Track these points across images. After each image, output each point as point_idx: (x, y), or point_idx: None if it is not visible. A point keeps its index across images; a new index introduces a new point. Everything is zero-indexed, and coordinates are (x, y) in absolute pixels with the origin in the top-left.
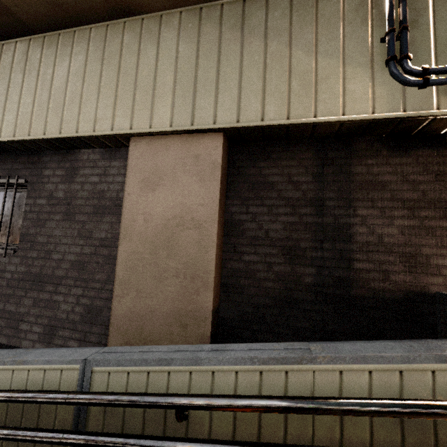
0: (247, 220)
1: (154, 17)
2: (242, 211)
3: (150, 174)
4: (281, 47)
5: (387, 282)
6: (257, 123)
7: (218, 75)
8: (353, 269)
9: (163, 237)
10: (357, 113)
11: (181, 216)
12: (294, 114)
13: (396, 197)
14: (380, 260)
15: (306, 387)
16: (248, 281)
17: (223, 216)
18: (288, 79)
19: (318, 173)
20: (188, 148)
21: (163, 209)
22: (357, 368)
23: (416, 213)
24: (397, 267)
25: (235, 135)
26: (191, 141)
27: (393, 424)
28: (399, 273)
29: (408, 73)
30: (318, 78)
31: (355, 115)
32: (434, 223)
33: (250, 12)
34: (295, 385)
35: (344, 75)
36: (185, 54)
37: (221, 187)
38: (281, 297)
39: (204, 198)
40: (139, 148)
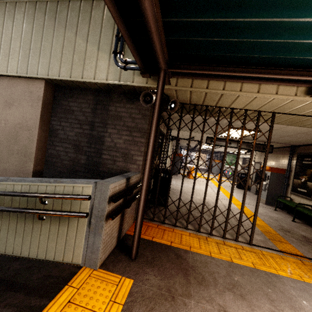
0: (60, 129)
1: (12, 3)
2: (58, 124)
3: (8, 99)
4: (72, 35)
5: (114, 165)
6: (57, 77)
7: (41, 46)
8: (102, 158)
9: (13, 133)
10: (100, 79)
11: (22, 123)
12: (73, 75)
13: (125, 125)
14: (113, 155)
15: (4, 189)
16: (57, 160)
17: (47, 125)
18: (73, 55)
19: (94, 108)
20: (27, 86)
21: (13, 118)
22: (18, 184)
23: (132, 134)
24: (119, 159)
25: (53, 82)
26: (29, 83)
27: (25, 202)
28: (120, 162)
29: (120, 61)
30: (87, 56)
31: (99, 80)
32: (138, 139)
33: (60, 9)
34: (1, 189)
35: (98, 57)
36: (26, 30)
37: (43, 110)
38: (70, 169)
39: (32, 115)
40: (4, 83)
